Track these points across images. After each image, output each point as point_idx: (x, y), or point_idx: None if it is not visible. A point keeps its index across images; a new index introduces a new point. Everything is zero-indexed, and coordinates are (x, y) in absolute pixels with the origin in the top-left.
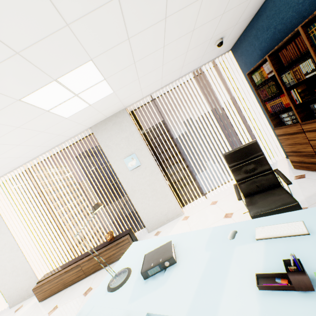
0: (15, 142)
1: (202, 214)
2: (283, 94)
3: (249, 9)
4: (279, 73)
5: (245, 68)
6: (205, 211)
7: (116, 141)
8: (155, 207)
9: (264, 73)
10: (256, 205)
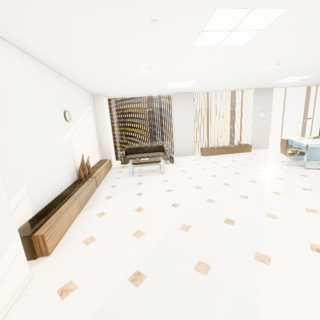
0: (251, 83)
1: None
2: None
3: None
4: None
5: None
6: None
7: (260, 101)
8: (259, 140)
9: None
10: None
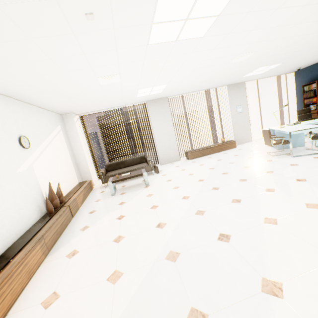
0: (223, 80)
1: None
2: (315, 97)
3: (316, 62)
4: (317, 89)
5: (298, 83)
6: None
7: (235, 97)
8: (242, 134)
9: (311, 87)
10: None
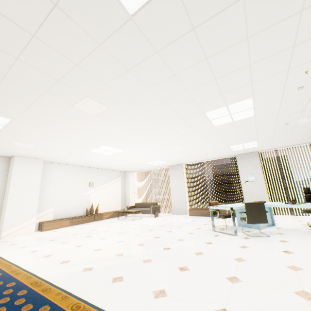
0: (211, 154)
1: (284, 218)
2: None
3: None
4: None
5: None
6: (287, 218)
7: (246, 165)
8: None
9: None
10: (308, 209)
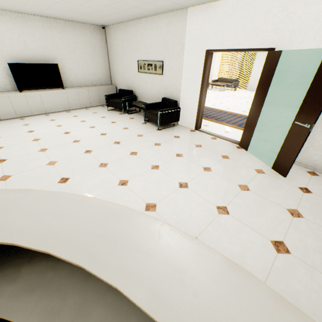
0: None
1: None
2: None
3: None
4: None
5: None
6: None
7: None
8: None
9: None
10: None
